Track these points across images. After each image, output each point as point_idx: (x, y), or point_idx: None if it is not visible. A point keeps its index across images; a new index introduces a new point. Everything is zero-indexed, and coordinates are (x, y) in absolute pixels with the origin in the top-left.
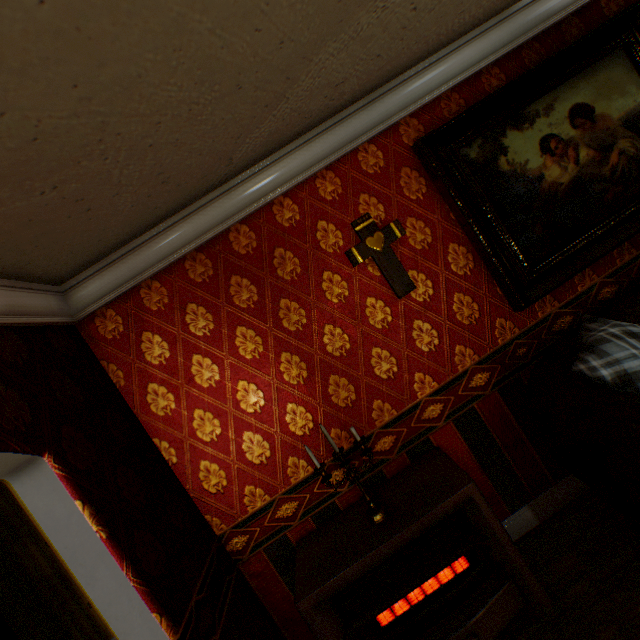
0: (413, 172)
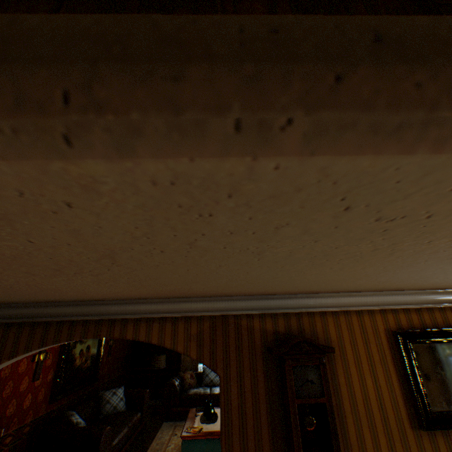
0: None
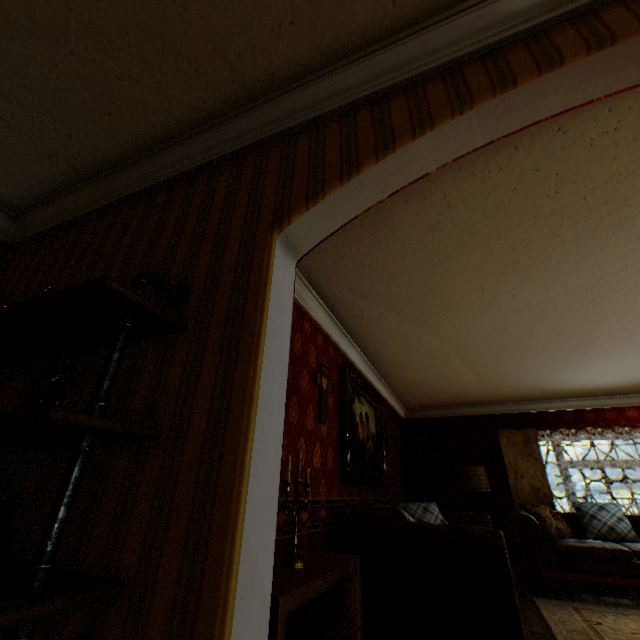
0: (337, 373)
